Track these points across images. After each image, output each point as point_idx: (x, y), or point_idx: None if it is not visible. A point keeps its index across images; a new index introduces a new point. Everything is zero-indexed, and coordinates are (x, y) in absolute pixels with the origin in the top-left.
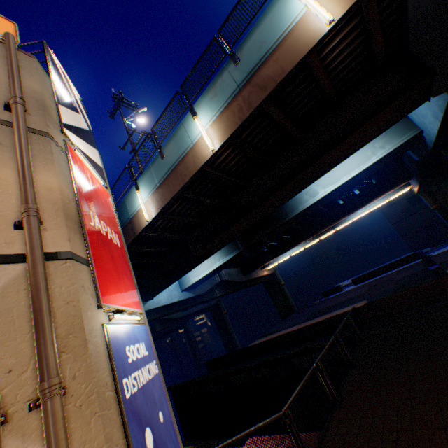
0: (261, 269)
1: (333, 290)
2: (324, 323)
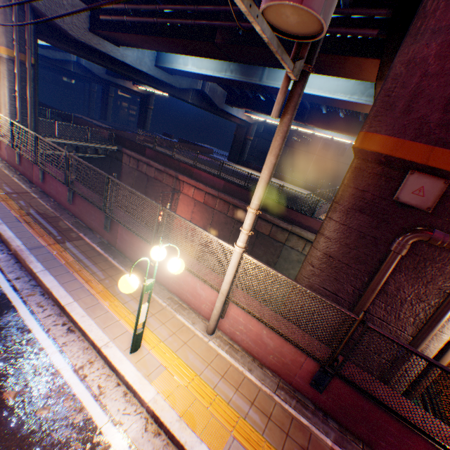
0: (133, 85)
1: (168, 136)
2: (66, 114)
